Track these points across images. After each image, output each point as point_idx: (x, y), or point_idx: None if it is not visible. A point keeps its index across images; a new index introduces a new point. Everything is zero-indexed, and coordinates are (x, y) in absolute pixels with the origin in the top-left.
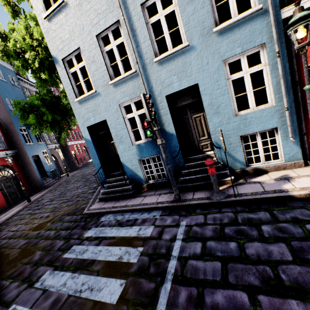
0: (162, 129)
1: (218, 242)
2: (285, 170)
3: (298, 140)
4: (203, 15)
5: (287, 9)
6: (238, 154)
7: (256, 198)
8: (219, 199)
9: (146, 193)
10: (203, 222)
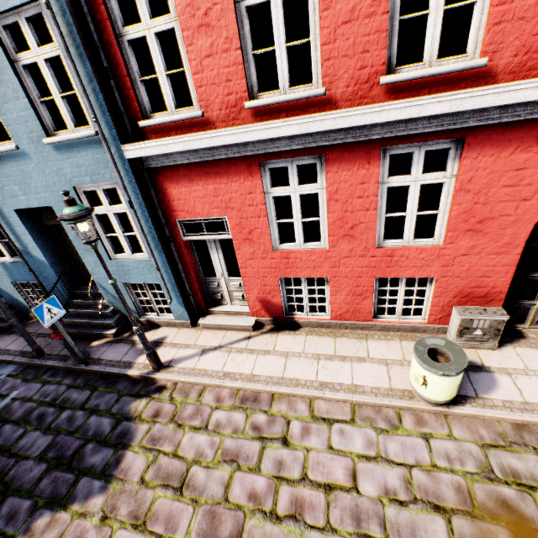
0: (28, 252)
1: (12, 428)
2: (175, 328)
3: (182, 301)
4: (23, 110)
5: (129, 148)
6: (128, 302)
7: (102, 371)
8: (72, 365)
9: (29, 327)
10: (31, 396)
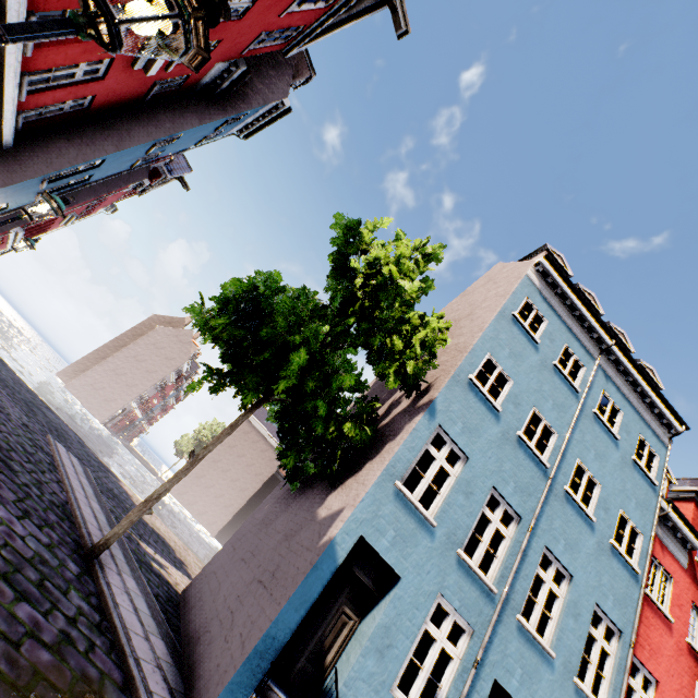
0: None
1: None
2: None
3: None
4: (576, 647)
5: None
6: None
7: None
8: None
9: None
10: None
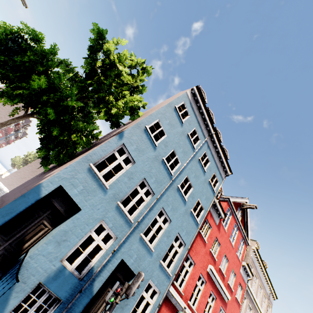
0: (94, 279)
1: None
2: None
3: None
4: (164, 248)
5: (172, 287)
6: None
7: None
8: None
9: None
10: None
